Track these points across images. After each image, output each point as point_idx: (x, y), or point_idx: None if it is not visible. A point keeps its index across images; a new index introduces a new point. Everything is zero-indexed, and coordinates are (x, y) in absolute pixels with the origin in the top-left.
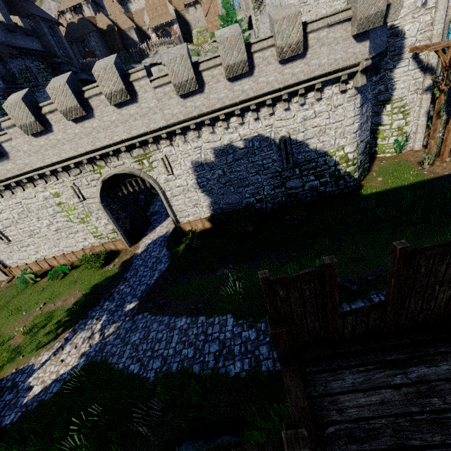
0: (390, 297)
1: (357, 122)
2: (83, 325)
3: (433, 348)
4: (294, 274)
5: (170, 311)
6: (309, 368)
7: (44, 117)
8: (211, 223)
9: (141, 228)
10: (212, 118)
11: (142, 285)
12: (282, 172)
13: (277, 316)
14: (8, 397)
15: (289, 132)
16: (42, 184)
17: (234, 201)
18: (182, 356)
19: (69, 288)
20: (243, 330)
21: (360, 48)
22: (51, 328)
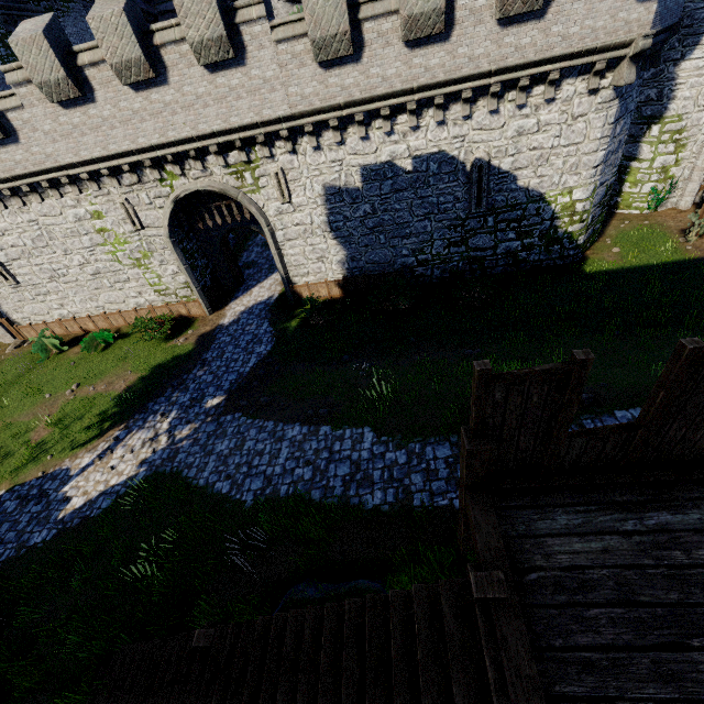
0: (647, 417)
1: (603, 149)
2: (141, 422)
3: (682, 491)
4: (527, 370)
5: (276, 414)
6: (506, 502)
7: (81, 72)
8: (342, 290)
9: (229, 286)
10: (367, 111)
11: (231, 373)
12: (466, 220)
13: (481, 428)
14: (34, 508)
15: (491, 154)
16: (74, 195)
17: (382, 259)
18: (294, 477)
19: (115, 366)
20: (387, 451)
21: (640, 13)
22: (93, 421)
